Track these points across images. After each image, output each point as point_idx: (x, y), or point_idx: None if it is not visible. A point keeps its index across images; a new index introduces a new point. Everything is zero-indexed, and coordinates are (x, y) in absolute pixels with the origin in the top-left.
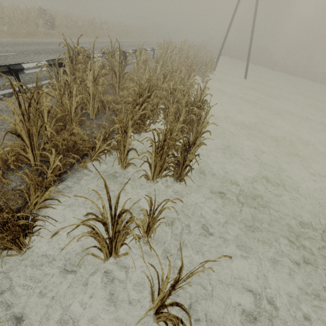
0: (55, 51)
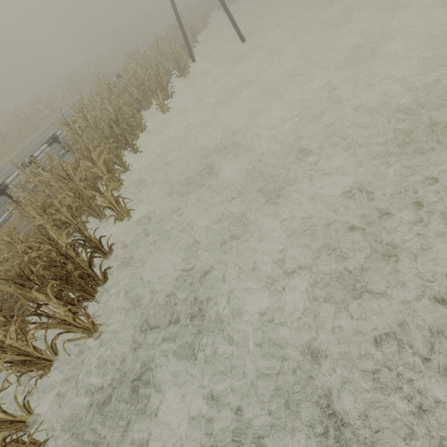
0: None
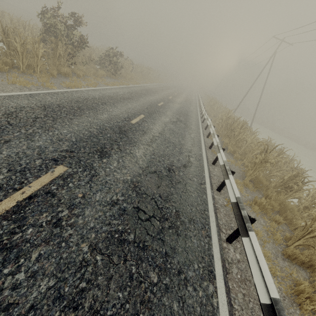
0: (168, 99)
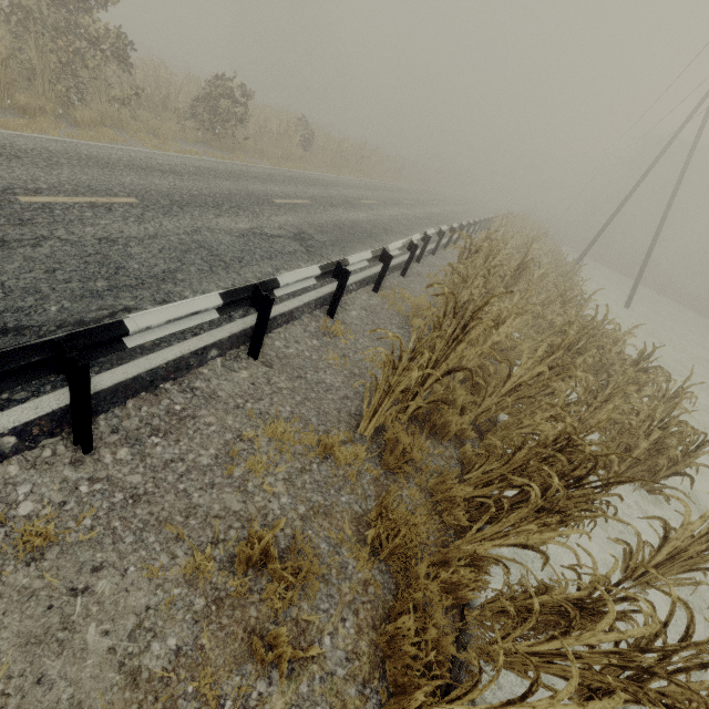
0: (347, 202)
